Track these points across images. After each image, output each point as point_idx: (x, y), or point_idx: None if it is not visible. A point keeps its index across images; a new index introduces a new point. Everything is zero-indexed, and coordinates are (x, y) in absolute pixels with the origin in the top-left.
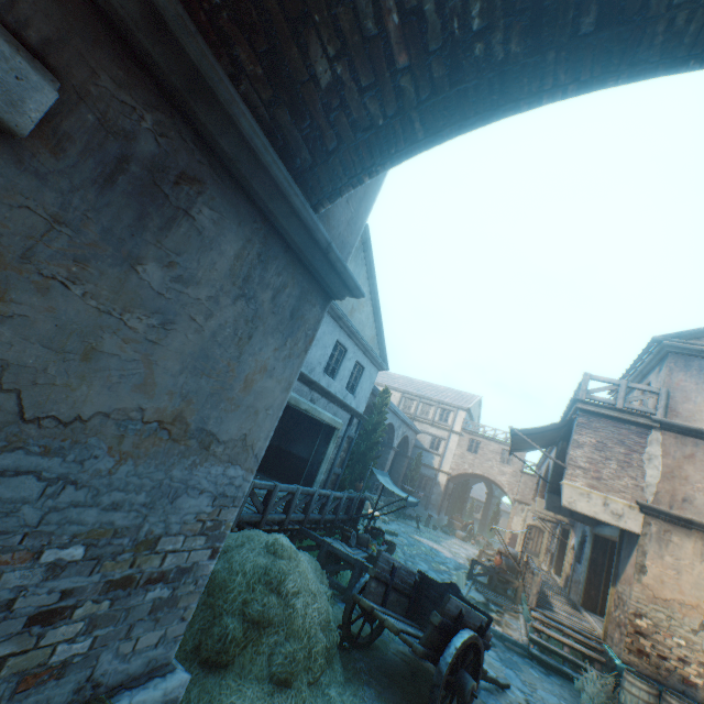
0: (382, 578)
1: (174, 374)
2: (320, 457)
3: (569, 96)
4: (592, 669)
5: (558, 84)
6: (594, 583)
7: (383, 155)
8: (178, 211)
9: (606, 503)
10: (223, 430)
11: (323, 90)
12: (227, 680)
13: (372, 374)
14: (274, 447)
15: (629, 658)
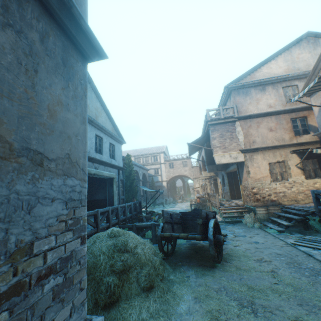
0: (168, 221)
1: None
2: (111, 194)
3: None
4: (245, 214)
5: None
6: (232, 189)
7: None
8: None
9: (230, 155)
10: (48, 150)
11: None
12: (121, 306)
13: (119, 147)
14: None
15: (255, 204)
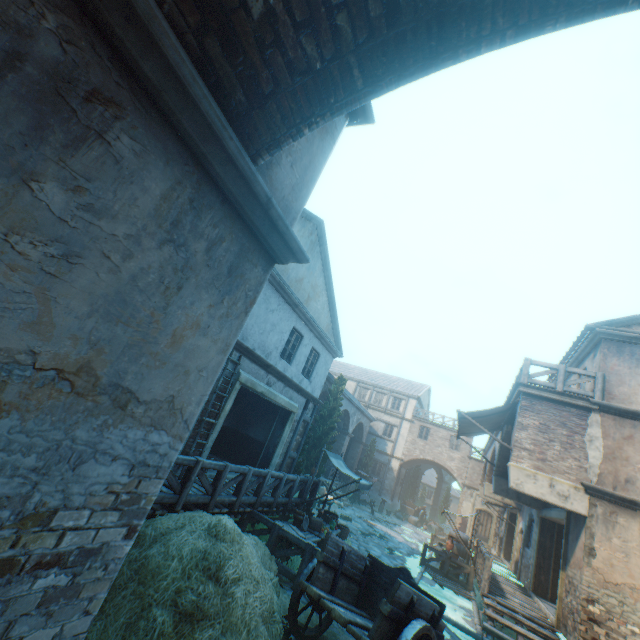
0: (330, 562)
1: (80, 316)
2: (276, 440)
3: (507, 43)
4: None
5: (496, 29)
6: (543, 567)
7: (322, 105)
8: (89, 132)
9: (552, 484)
10: (145, 389)
11: (256, 22)
12: None
13: (327, 361)
14: (232, 430)
15: None
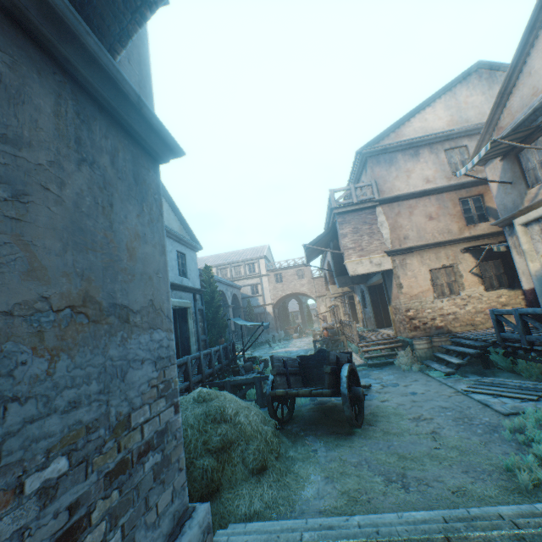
0: (281, 372)
1: (58, 254)
2: (186, 334)
3: None
4: (399, 352)
5: None
6: (378, 313)
7: None
8: None
9: (371, 261)
10: (132, 301)
11: None
12: (224, 497)
13: (193, 257)
14: None
15: (412, 334)
